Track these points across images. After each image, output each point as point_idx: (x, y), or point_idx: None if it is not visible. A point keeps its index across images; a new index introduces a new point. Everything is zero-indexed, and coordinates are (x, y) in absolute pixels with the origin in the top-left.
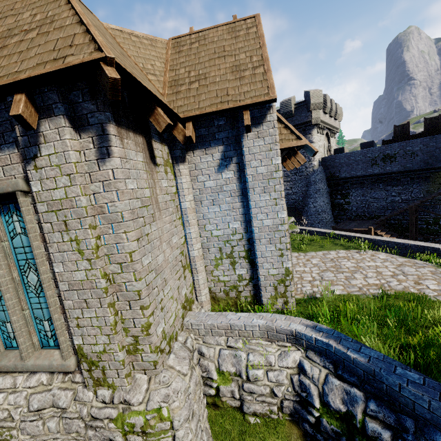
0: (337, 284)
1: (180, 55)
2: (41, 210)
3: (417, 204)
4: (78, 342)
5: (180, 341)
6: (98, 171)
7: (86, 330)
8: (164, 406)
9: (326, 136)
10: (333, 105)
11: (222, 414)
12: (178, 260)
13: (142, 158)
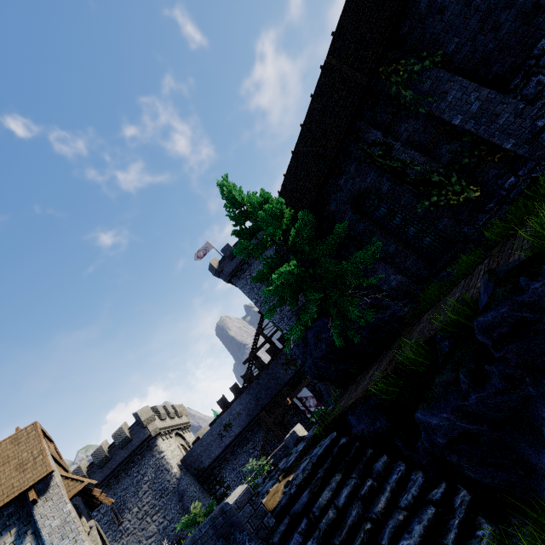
0: None
1: None
2: None
3: (261, 449)
4: None
5: None
6: None
7: None
8: None
9: (179, 436)
10: (170, 408)
11: None
12: None
13: None
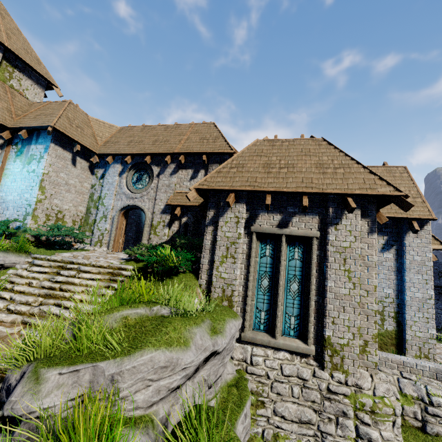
0: None
1: None
2: (331, 250)
3: None
4: (329, 333)
5: None
6: (366, 238)
7: (337, 327)
8: (386, 396)
9: None
10: None
11: (404, 431)
12: None
13: None
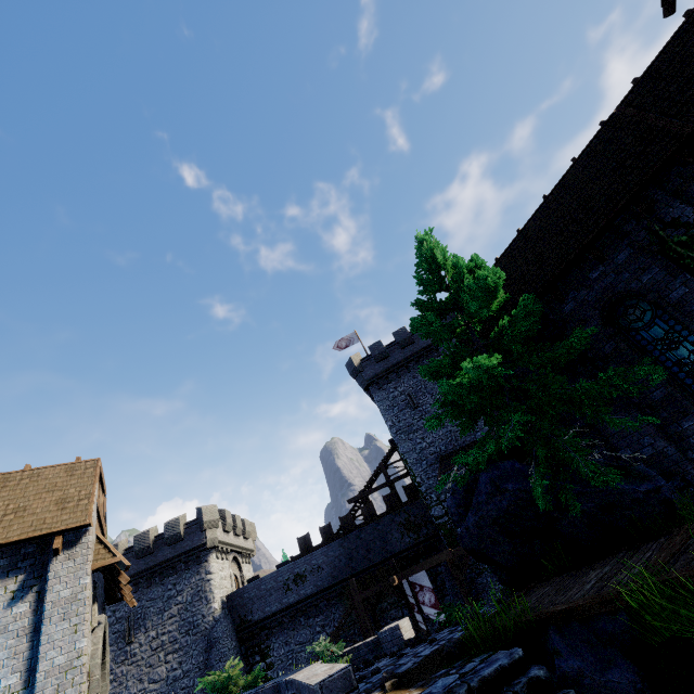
0: None
1: (4, 489)
2: None
3: (333, 632)
4: None
5: None
6: None
7: None
8: None
9: (237, 562)
10: (239, 521)
11: None
12: None
13: None
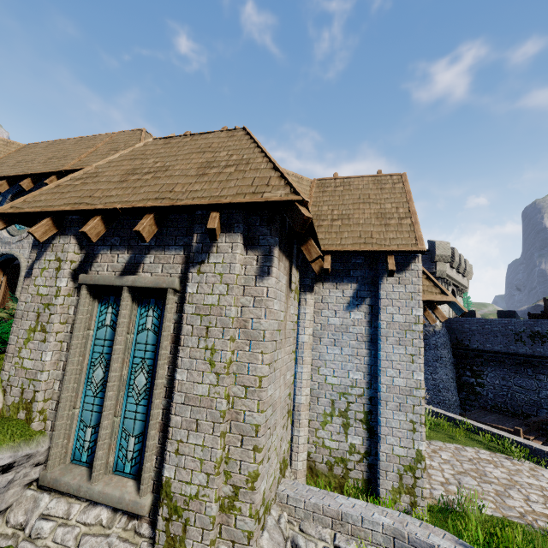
0: (484, 498)
1: (324, 194)
2: (188, 311)
3: None
4: (169, 473)
5: (273, 516)
6: (253, 286)
7: (184, 460)
8: None
9: (452, 293)
10: (462, 261)
11: None
12: (286, 402)
13: (285, 281)
